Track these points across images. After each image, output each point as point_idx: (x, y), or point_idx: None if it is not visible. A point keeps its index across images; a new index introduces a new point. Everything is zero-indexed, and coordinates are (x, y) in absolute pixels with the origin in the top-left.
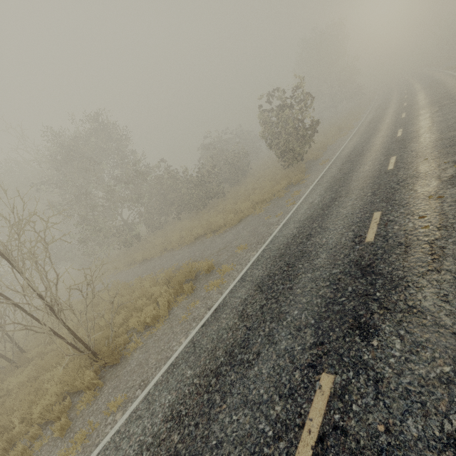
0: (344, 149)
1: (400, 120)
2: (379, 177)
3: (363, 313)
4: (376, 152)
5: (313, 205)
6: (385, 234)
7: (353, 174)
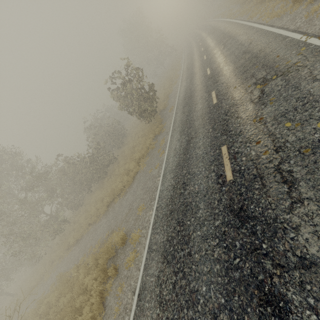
0: (180, 95)
1: (204, 61)
2: (211, 112)
3: (262, 278)
4: (200, 91)
5: (177, 151)
6: (239, 168)
7: (193, 115)
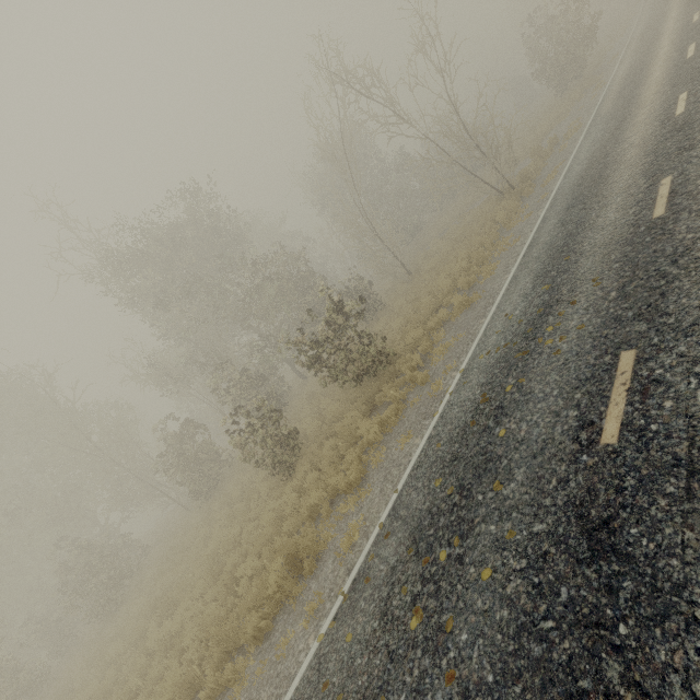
0: (634, 35)
1: None
2: (689, 7)
3: None
4: (678, 4)
5: (631, 62)
6: None
7: (661, 27)
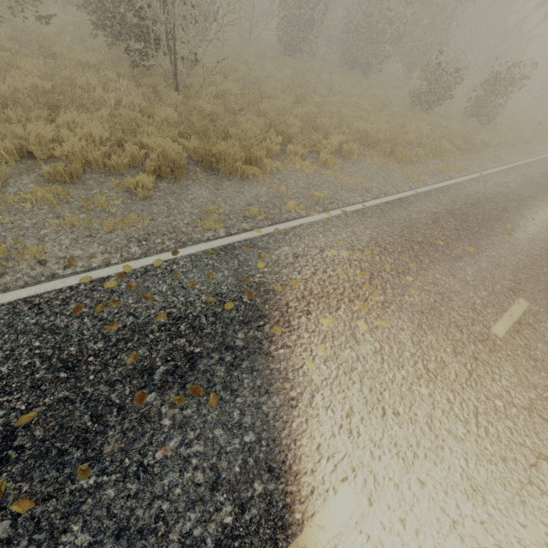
0: None
1: None
2: None
3: None
4: None
5: None
6: None
7: None
